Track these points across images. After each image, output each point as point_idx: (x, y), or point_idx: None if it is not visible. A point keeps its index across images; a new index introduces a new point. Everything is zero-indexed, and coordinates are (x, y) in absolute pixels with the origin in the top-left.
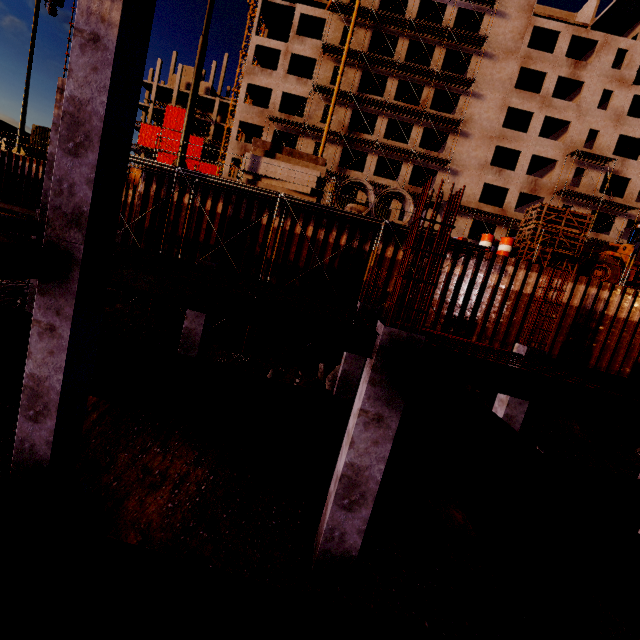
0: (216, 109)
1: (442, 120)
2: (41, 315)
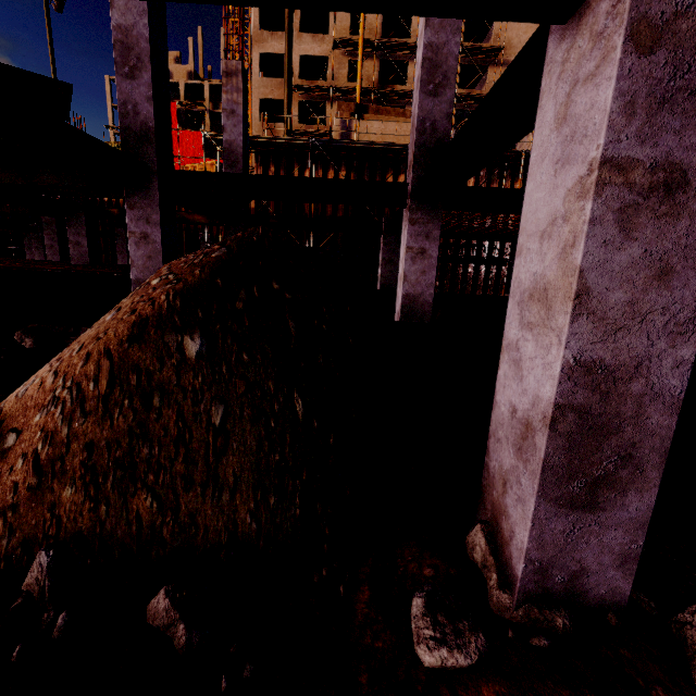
0: (207, 95)
1: (480, 52)
2: (413, 242)
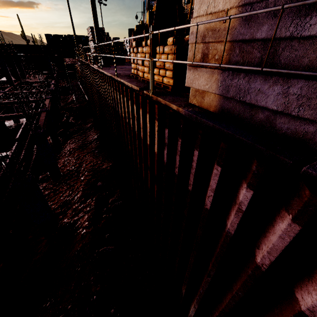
0: None
1: None
2: None
